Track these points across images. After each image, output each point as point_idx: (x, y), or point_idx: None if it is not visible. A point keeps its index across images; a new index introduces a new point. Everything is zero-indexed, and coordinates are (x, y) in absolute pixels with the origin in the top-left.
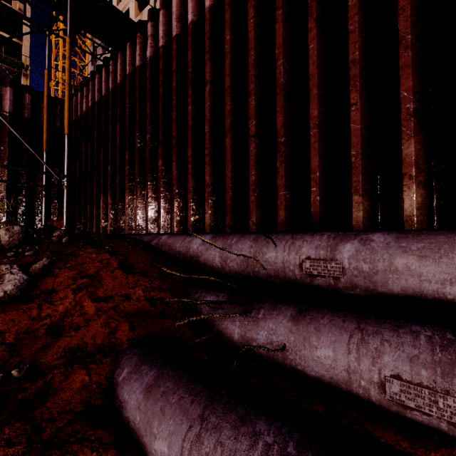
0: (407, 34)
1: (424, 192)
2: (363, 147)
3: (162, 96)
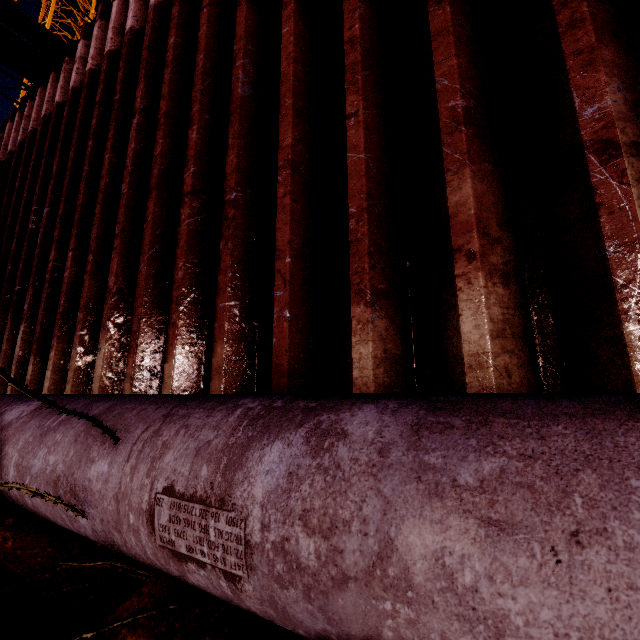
0: None
1: (505, 292)
2: (371, 197)
3: (77, 143)
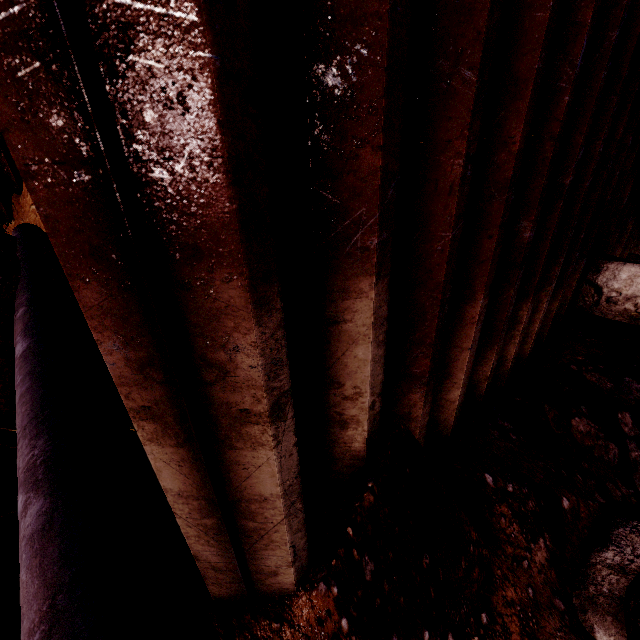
0: None
1: None
2: None
3: None
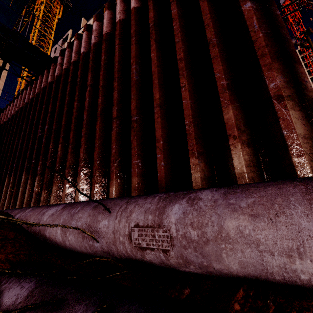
0: (212, 38)
1: (249, 150)
2: (193, 117)
3: (60, 98)
